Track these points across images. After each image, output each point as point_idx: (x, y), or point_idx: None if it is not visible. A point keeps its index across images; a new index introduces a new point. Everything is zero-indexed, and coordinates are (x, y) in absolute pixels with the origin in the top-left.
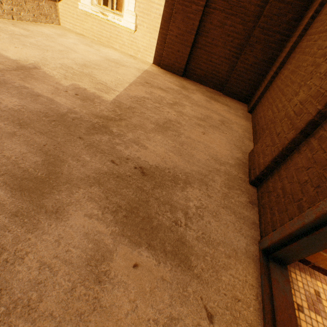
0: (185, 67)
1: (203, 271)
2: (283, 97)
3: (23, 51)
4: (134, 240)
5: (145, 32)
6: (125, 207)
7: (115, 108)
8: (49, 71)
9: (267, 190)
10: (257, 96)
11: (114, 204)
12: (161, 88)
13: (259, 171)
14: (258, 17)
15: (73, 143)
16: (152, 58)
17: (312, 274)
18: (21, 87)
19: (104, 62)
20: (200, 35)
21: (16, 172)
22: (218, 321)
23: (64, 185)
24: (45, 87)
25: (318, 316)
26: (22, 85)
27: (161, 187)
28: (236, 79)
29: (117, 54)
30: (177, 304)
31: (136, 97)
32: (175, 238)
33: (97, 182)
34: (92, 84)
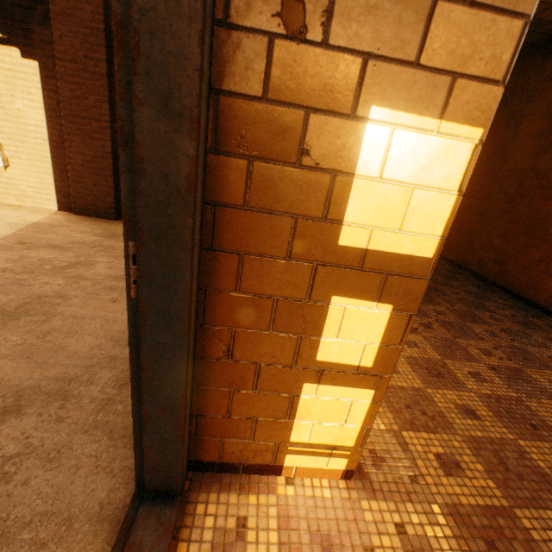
0: (118, 205)
1: None
2: None
3: None
4: None
5: (28, 167)
6: None
7: None
8: None
9: None
10: None
11: None
12: (55, 245)
13: None
14: None
15: None
16: (54, 202)
17: (245, 485)
18: None
19: None
20: None
21: None
22: None
23: None
24: None
25: None
26: None
27: None
28: None
29: None
30: None
31: None
32: None
33: None
34: None
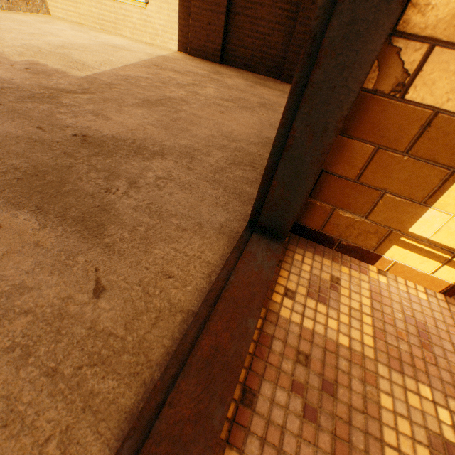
0: (223, 48)
1: (122, 241)
2: None
3: None
4: (14, 202)
5: (161, 4)
6: (26, 170)
7: (83, 83)
8: None
9: None
10: None
11: (7, 165)
12: (177, 71)
13: None
14: None
15: None
16: (175, 42)
17: (337, 259)
18: None
19: (97, 46)
20: None
21: None
22: (112, 296)
23: None
24: None
25: (321, 305)
26: None
27: (106, 156)
28: (297, 54)
29: (124, 41)
30: (44, 273)
31: (127, 76)
32: (94, 205)
33: None
34: (62, 62)
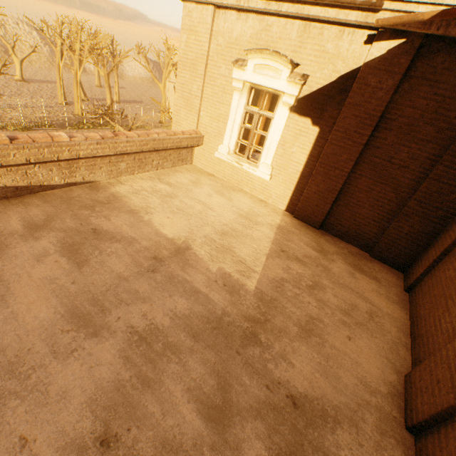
0: (323, 220)
1: None
2: (447, 314)
3: (174, 222)
4: None
5: (280, 183)
6: (285, 450)
7: (258, 302)
8: (198, 251)
9: (426, 451)
10: (416, 275)
11: (275, 444)
12: (298, 257)
13: (416, 419)
14: (414, 190)
15: (234, 360)
16: (284, 205)
17: None
18: (183, 280)
19: (238, 221)
20: (343, 194)
21: (203, 398)
22: None
23: (236, 416)
24: (199, 277)
25: None
26: (184, 277)
27: (312, 426)
28: (387, 244)
29: (248, 202)
30: None
31: (274, 280)
32: None
33: (259, 414)
34: (234, 263)
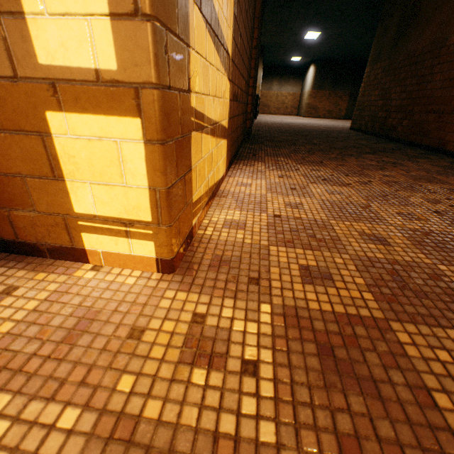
0: None
1: None
2: None
3: None
4: None
5: None
6: None
7: None
8: None
9: None
10: None
11: None
12: None
13: None
14: None
15: None
16: None
17: (44, 267)
18: None
19: None
20: None
21: None
22: None
23: None
24: None
25: None
26: None
27: None
28: None
29: None
30: None
31: None
32: None
33: None
34: None
